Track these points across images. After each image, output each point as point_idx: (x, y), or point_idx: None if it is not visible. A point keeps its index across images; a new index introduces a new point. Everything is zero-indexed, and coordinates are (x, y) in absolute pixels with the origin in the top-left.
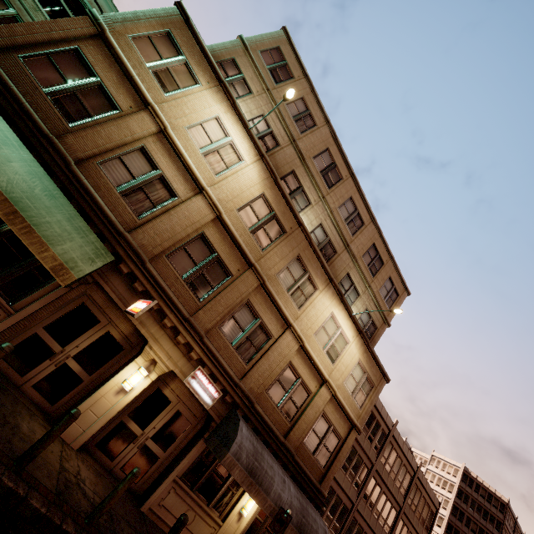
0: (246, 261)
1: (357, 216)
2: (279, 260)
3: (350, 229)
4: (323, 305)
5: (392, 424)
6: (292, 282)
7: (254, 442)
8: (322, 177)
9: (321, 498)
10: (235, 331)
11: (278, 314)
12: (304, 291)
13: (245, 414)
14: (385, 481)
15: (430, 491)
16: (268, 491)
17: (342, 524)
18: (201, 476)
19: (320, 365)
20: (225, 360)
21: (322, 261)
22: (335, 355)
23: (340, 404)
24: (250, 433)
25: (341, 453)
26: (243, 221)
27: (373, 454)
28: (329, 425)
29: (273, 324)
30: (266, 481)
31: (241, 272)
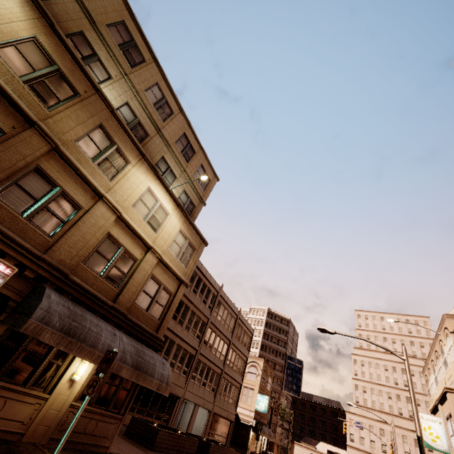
0: (24, 118)
1: (166, 104)
2: (75, 125)
3: (160, 115)
4: (138, 179)
5: (219, 287)
6: (97, 152)
7: (71, 307)
8: (121, 52)
9: (159, 342)
10: (25, 201)
11: (85, 185)
12: (114, 163)
13: (58, 286)
14: (218, 327)
15: (247, 325)
16: (94, 345)
17: (190, 367)
18: (6, 360)
19: (143, 233)
20: (16, 234)
21: (130, 135)
22: (157, 225)
23: (166, 266)
24: (64, 299)
25: (173, 305)
26: (7, 64)
27: (208, 312)
28: (160, 284)
29: (80, 195)
30: (91, 337)
31: (19, 131)
